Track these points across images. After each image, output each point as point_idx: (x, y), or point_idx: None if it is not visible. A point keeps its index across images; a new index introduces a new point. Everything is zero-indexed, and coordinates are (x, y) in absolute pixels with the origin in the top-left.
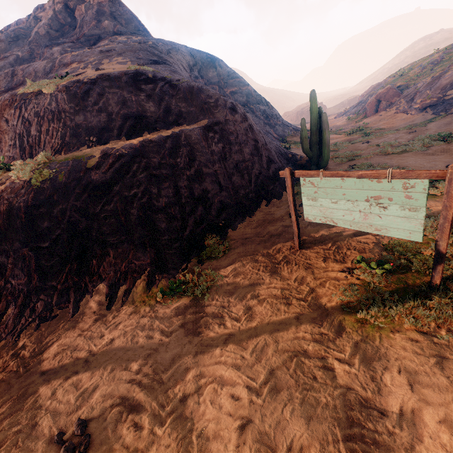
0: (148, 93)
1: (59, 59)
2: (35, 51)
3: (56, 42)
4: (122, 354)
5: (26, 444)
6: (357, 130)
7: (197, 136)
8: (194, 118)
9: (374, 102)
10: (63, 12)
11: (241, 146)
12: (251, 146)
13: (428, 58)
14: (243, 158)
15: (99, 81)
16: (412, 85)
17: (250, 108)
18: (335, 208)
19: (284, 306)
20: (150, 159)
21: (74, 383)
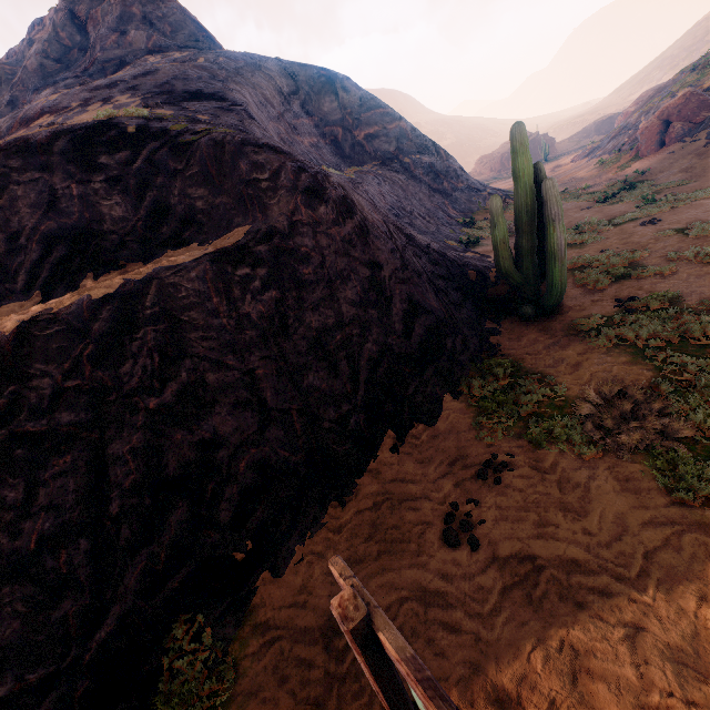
0: (114, 174)
1: (25, 112)
2: (20, 100)
3: (52, 80)
4: None
5: None
6: (623, 189)
7: (198, 283)
8: (222, 223)
9: (656, 126)
10: (68, 26)
11: (333, 285)
12: (361, 281)
13: None
14: (338, 318)
15: (1, 156)
16: None
17: (404, 163)
18: None
19: None
20: (28, 382)
21: None
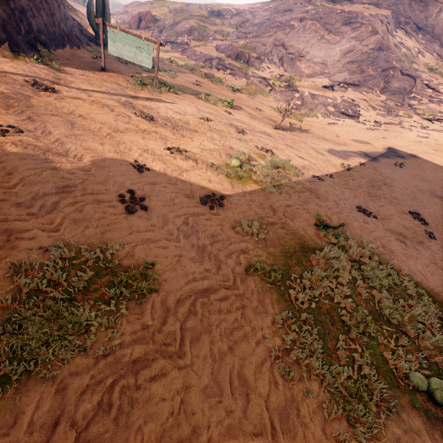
0: None
1: None
2: None
3: None
4: (30, 70)
5: (10, 78)
6: None
7: None
8: None
9: (138, 18)
10: None
11: None
12: None
13: (174, 4)
14: None
15: None
16: (162, 20)
17: None
18: (124, 49)
19: (105, 81)
20: None
21: (10, 71)
